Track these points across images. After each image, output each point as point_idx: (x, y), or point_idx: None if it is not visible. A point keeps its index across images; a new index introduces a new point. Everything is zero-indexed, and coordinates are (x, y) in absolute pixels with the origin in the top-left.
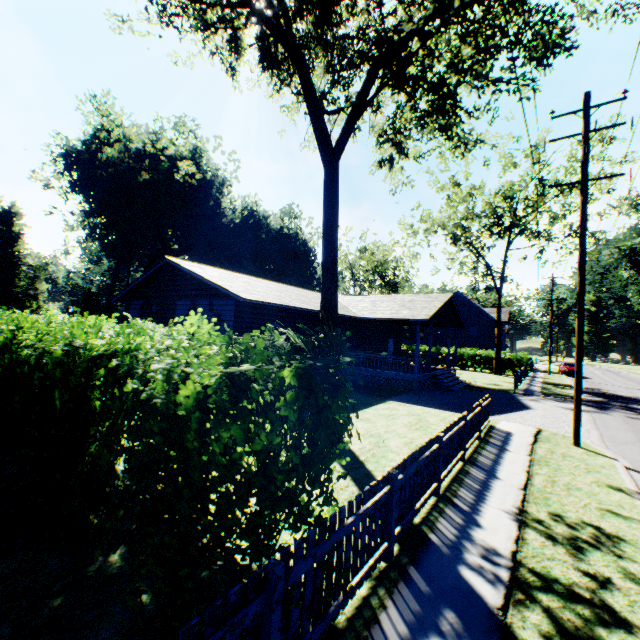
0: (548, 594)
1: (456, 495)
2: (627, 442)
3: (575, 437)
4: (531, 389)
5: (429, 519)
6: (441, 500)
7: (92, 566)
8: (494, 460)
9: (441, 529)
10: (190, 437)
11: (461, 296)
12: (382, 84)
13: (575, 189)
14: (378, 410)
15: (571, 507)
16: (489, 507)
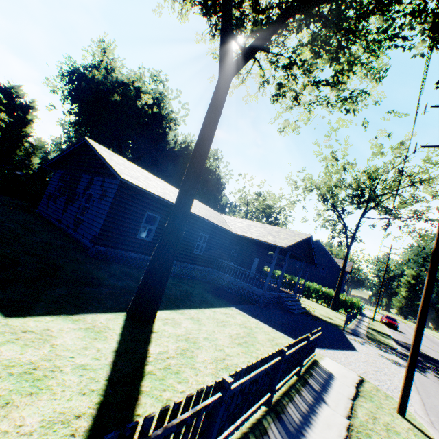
0: None
1: None
2: None
3: (401, 404)
4: (358, 330)
5: None
6: None
7: None
8: (305, 416)
9: None
10: None
11: (320, 244)
12: (289, 13)
13: (424, 184)
14: (216, 313)
15: None
16: None
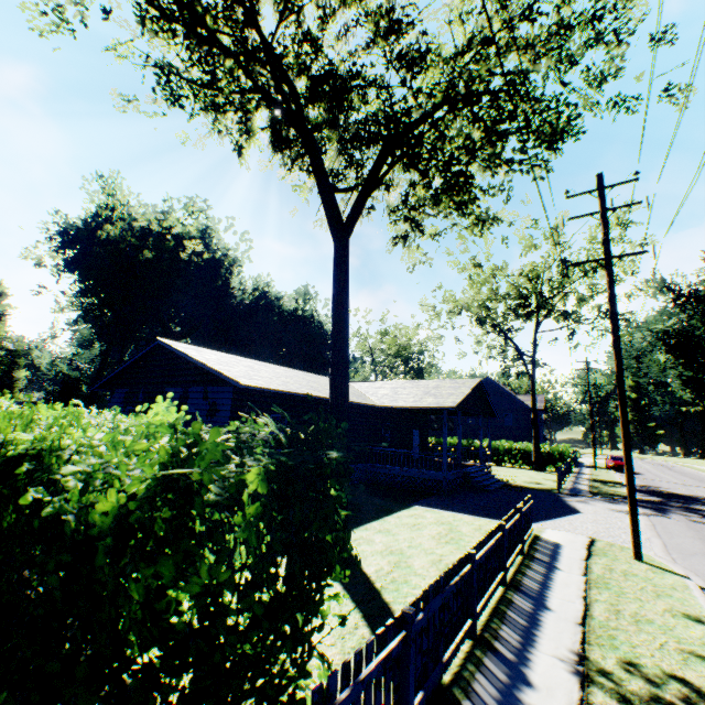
0: None
1: (497, 636)
2: (696, 553)
3: (635, 548)
4: (578, 488)
5: (463, 676)
6: (478, 645)
7: None
8: (542, 583)
9: (479, 692)
10: (102, 576)
11: (492, 382)
12: (393, 162)
13: (599, 270)
14: (401, 518)
15: (644, 649)
16: (540, 653)
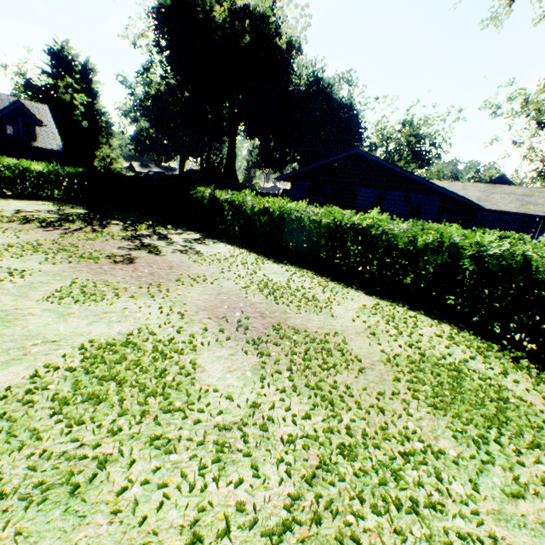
0: None
1: None
2: None
3: None
4: None
5: None
6: None
7: None
8: None
9: None
10: None
11: (505, 180)
12: None
13: None
14: None
15: None
16: None
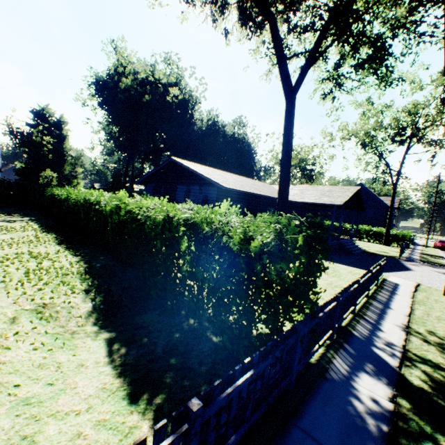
0: (424, 365)
1: (365, 314)
2: None
3: None
4: (412, 257)
5: (351, 324)
6: (356, 316)
7: (184, 323)
8: (388, 299)
9: (359, 329)
10: (256, 266)
11: (362, 187)
12: (333, 40)
13: None
14: None
15: (440, 328)
16: (387, 322)
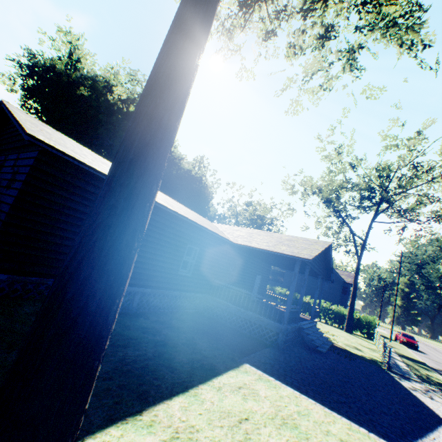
0: None
1: None
2: None
3: None
4: (399, 365)
5: None
6: None
7: None
8: None
9: None
10: None
11: None
12: None
13: (440, 182)
14: (222, 393)
15: None
16: None
